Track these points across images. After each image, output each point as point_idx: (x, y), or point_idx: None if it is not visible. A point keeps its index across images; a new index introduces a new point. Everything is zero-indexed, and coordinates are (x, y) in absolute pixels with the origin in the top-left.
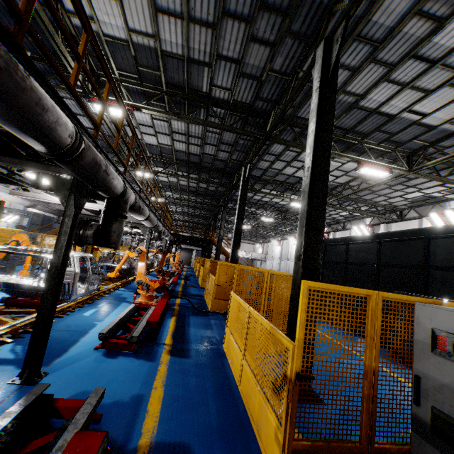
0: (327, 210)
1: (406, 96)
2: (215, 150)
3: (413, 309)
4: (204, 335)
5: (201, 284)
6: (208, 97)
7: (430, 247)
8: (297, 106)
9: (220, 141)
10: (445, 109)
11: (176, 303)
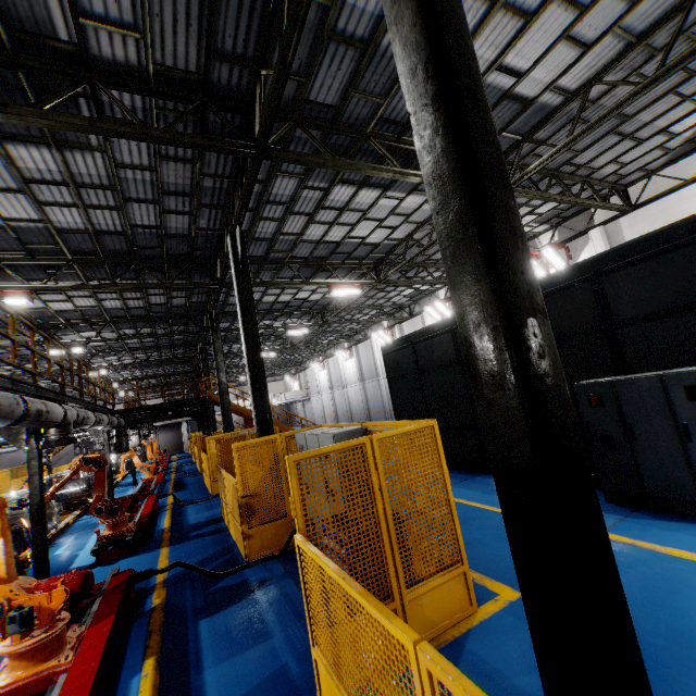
0: (384, 292)
1: (496, 32)
2: (156, 214)
3: (623, 406)
4: (253, 680)
5: (210, 490)
6: (84, 58)
7: (607, 290)
8: (305, 71)
9: (159, 188)
10: (549, 59)
11: (157, 580)
